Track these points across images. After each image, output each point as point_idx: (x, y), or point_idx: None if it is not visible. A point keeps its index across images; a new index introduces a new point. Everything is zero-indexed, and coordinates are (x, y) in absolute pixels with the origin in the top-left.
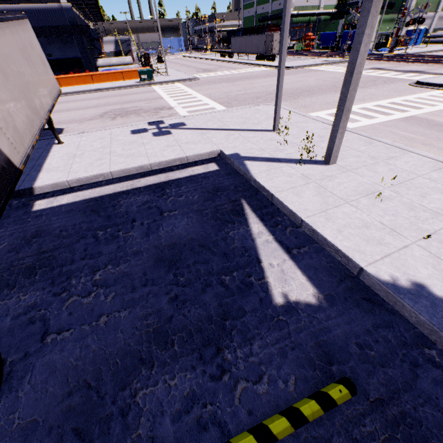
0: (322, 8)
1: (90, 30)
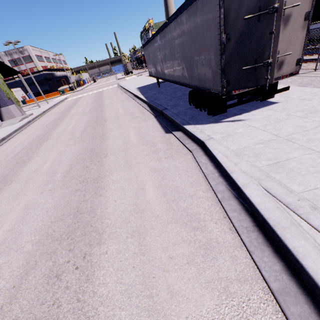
0: None
1: (51, 79)
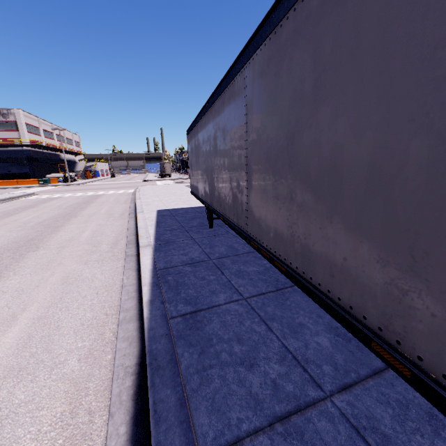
0: None
1: (39, 160)
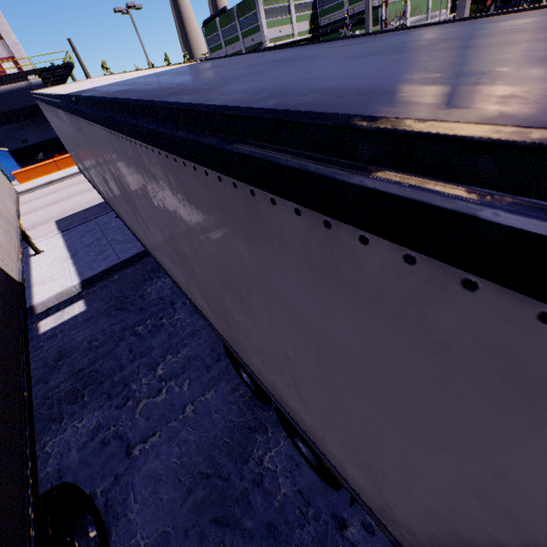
0: (297, 36)
1: None
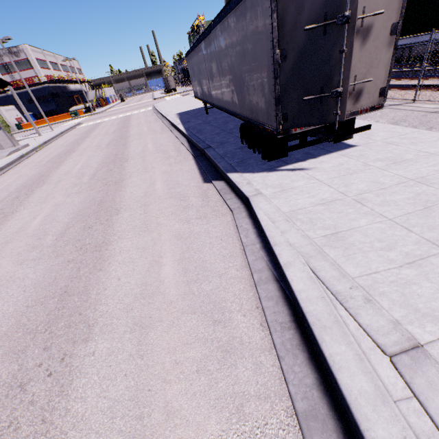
0: None
1: (59, 95)
